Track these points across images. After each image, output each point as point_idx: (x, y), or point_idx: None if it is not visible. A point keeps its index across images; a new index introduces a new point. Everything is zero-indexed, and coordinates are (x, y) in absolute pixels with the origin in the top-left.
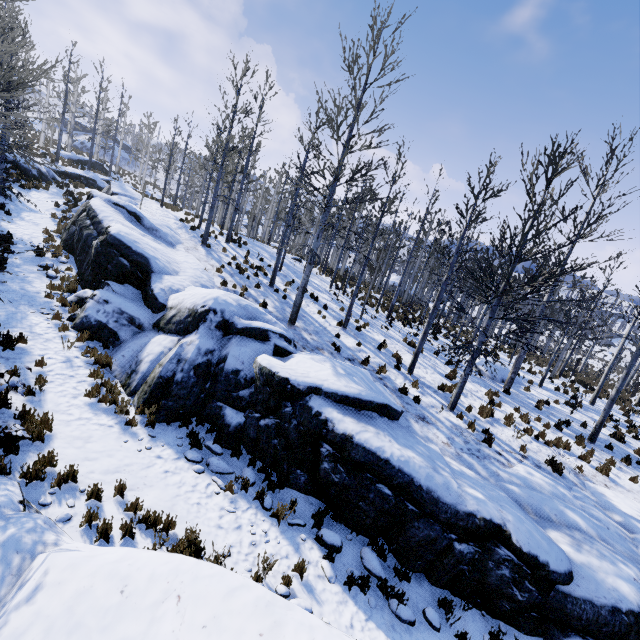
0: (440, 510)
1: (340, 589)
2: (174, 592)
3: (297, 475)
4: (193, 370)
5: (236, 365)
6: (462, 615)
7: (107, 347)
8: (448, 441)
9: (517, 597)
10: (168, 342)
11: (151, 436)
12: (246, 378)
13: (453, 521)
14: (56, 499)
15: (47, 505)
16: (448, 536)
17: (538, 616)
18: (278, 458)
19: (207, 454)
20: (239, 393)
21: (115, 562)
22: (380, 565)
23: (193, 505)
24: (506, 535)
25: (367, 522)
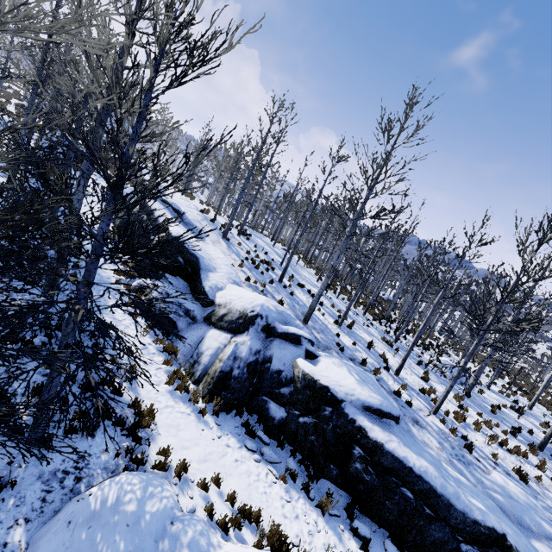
0: (452, 516)
1: None
2: None
3: (330, 469)
4: (246, 367)
5: (279, 366)
6: None
7: (168, 334)
8: (440, 446)
9: None
10: (223, 339)
11: (218, 424)
12: (286, 378)
13: (462, 527)
14: (180, 490)
15: (177, 496)
16: (457, 539)
17: None
18: (316, 453)
19: (259, 443)
20: (280, 390)
21: None
22: None
23: (262, 494)
24: (507, 546)
25: (389, 518)
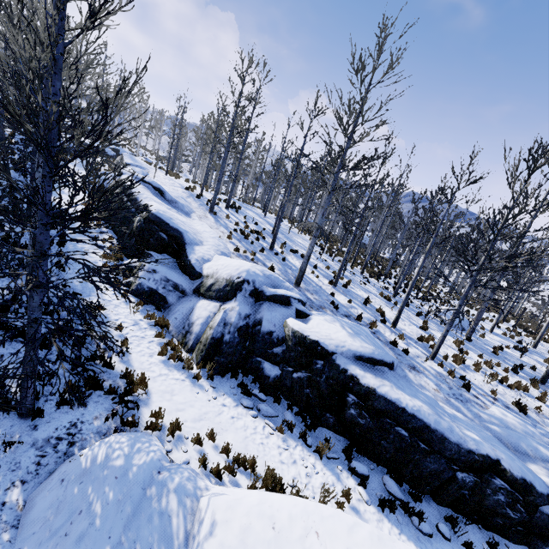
0: (446, 449)
1: (375, 510)
2: (312, 529)
3: (327, 418)
4: (237, 332)
5: (270, 327)
6: (469, 530)
7: (160, 310)
8: (437, 387)
9: (510, 517)
10: (212, 307)
11: (213, 387)
12: (278, 338)
13: (457, 457)
14: (173, 446)
15: (170, 451)
16: (453, 469)
17: (524, 530)
18: (311, 404)
19: (255, 401)
20: (273, 350)
21: (258, 504)
22: (399, 490)
23: (259, 445)
24: (501, 470)
25: (386, 456)
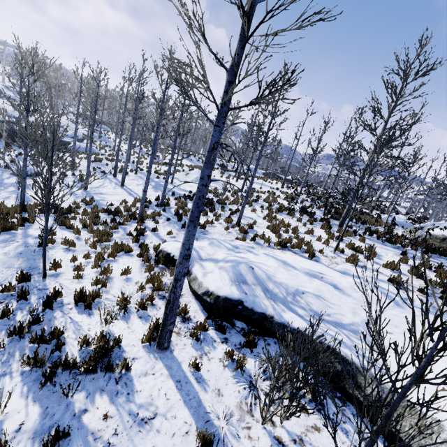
0: None
1: None
2: None
3: None
4: None
5: None
6: None
7: None
8: None
9: None
10: None
11: None
12: None
13: None
14: None
15: None
16: None
17: None
18: None
19: None
20: None
21: None
22: None
23: None
24: None
25: None
